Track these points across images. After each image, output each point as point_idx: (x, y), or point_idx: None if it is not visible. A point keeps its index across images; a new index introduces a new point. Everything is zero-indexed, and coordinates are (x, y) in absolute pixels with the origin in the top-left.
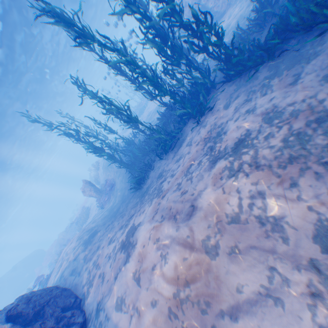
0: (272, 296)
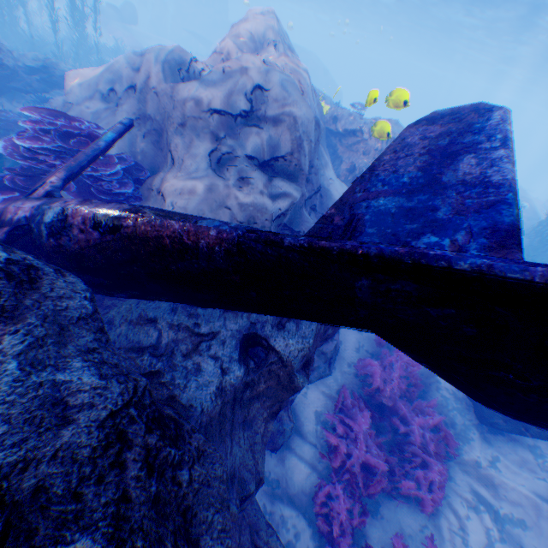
0: None
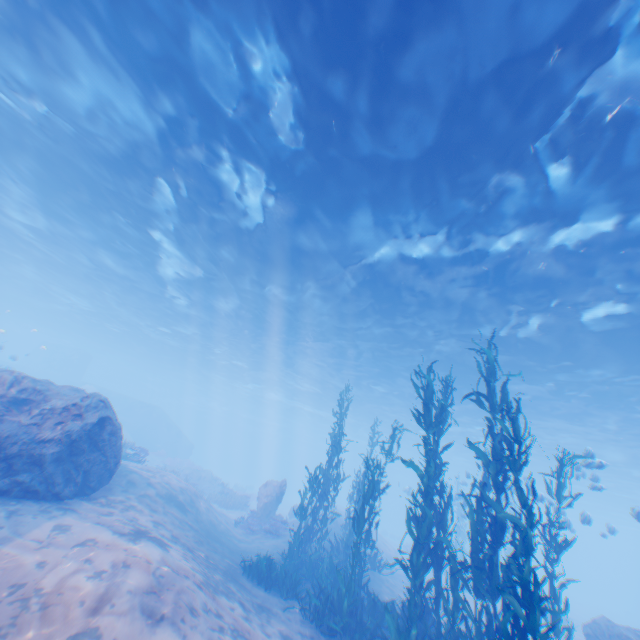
0: None
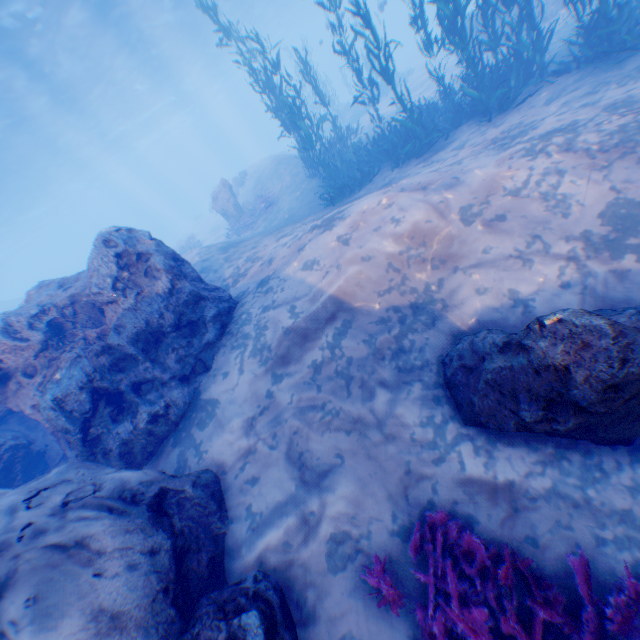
0: (523, 259)
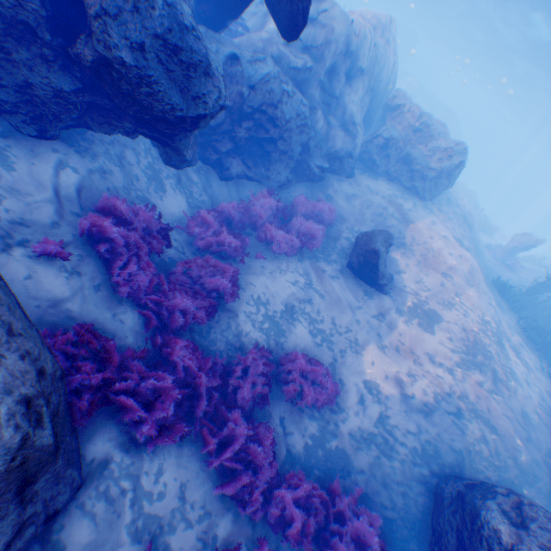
0: (418, 281)
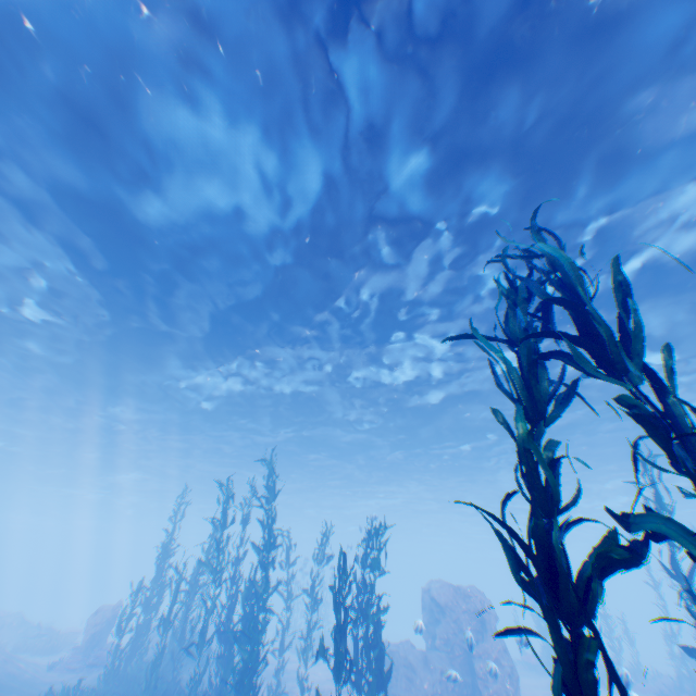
0: None
